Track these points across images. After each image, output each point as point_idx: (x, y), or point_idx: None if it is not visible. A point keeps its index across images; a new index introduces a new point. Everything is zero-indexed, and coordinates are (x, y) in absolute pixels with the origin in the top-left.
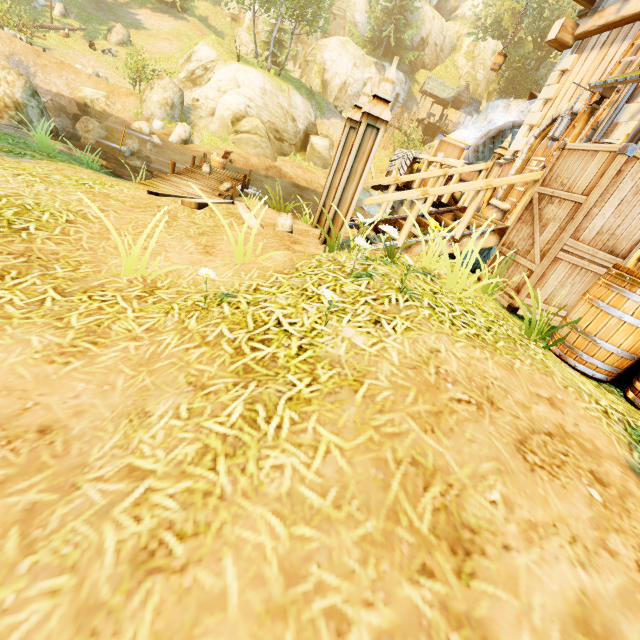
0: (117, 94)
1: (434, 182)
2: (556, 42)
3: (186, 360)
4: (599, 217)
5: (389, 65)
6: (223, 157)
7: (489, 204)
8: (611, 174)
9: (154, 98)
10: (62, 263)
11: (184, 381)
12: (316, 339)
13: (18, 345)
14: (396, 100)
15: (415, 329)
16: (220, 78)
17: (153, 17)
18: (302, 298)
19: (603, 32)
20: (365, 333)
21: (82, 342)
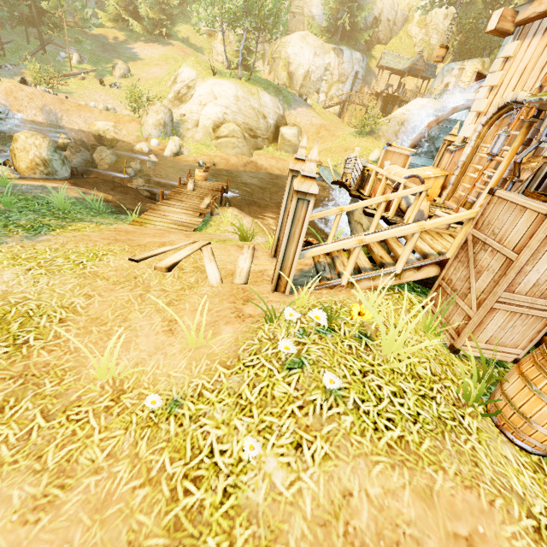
0: (122, 122)
1: (382, 193)
2: (496, 31)
3: (131, 506)
4: (533, 272)
5: (346, 48)
6: (204, 171)
7: (434, 215)
8: (540, 237)
9: (150, 121)
10: (51, 375)
11: (125, 539)
12: (240, 477)
13: (2, 506)
14: (356, 77)
15: (333, 456)
16: (200, 93)
17: (146, 48)
18: (236, 410)
19: (545, 17)
20: (285, 465)
21: (52, 488)
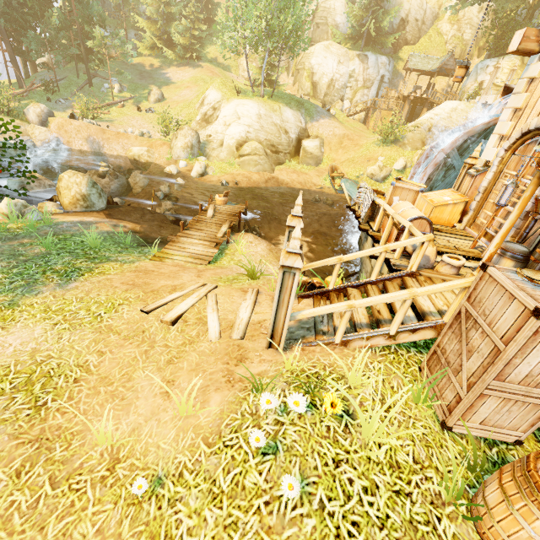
0: (154, 146)
1: (388, 231)
2: (519, 52)
3: None
4: (524, 364)
5: (371, 53)
6: (224, 196)
7: (441, 260)
8: (526, 334)
9: (178, 145)
10: (62, 439)
11: None
12: None
13: None
14: (381, 81)
15: None
16: (225, 114)
17: (178, 72)
18: (208, 498)
19: None
20: None
21: None
